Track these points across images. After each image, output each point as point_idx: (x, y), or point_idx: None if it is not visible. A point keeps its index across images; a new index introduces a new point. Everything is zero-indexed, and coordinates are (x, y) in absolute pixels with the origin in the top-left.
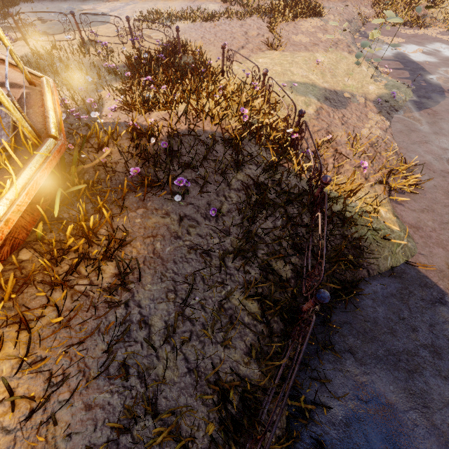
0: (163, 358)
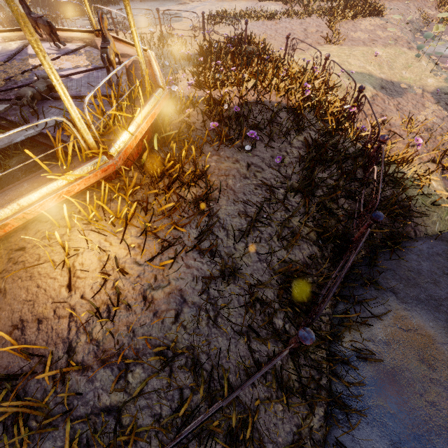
0: (239, 250)
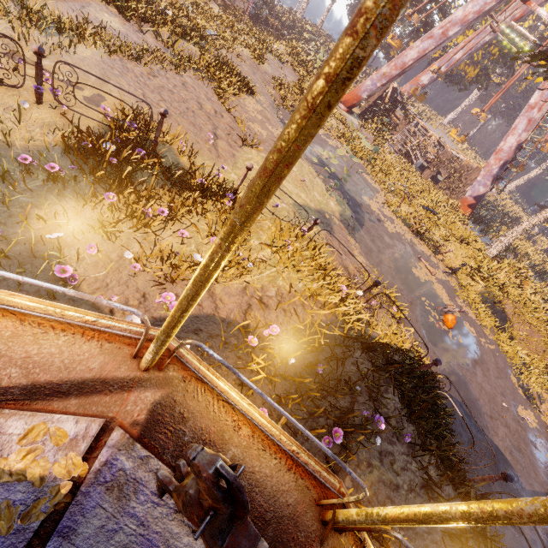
0: None
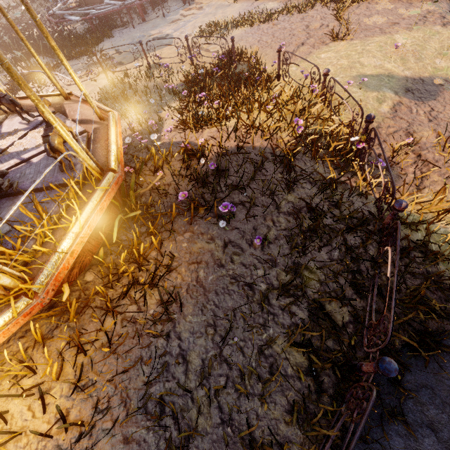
0: (197, 402)
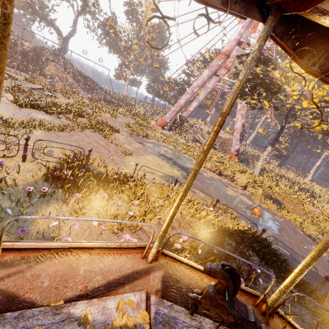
0: None
